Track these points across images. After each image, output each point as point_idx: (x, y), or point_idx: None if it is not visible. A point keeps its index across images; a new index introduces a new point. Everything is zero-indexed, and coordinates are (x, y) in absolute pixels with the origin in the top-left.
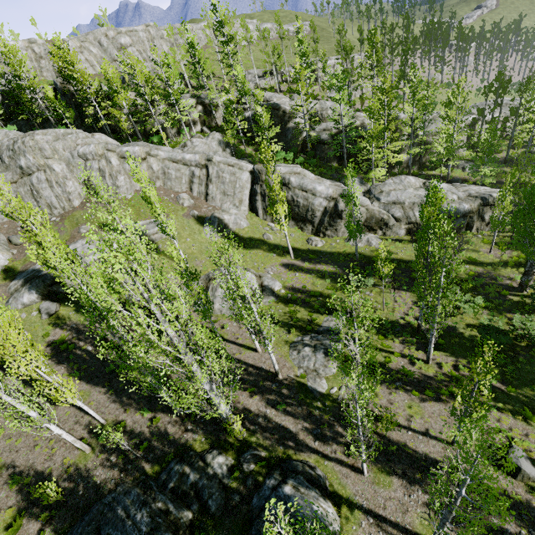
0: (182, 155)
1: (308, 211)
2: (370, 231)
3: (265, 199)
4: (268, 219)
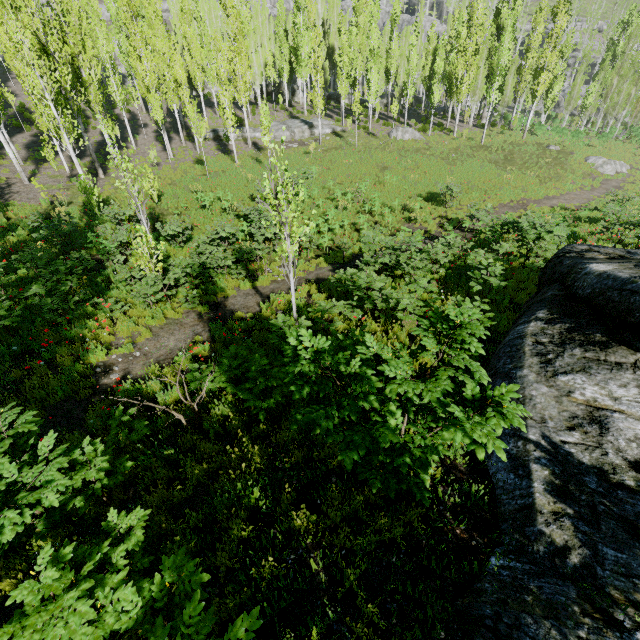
0: None
1: None
2: None
3: None
4: None
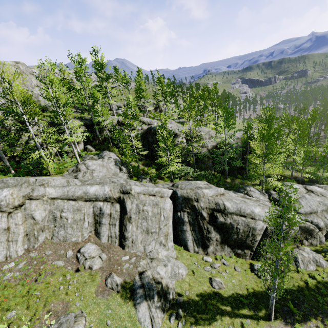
0: (84, 188)
1: (248, 236)
2: (296, 242)
3: (195, 228)
4: (201, 251)
